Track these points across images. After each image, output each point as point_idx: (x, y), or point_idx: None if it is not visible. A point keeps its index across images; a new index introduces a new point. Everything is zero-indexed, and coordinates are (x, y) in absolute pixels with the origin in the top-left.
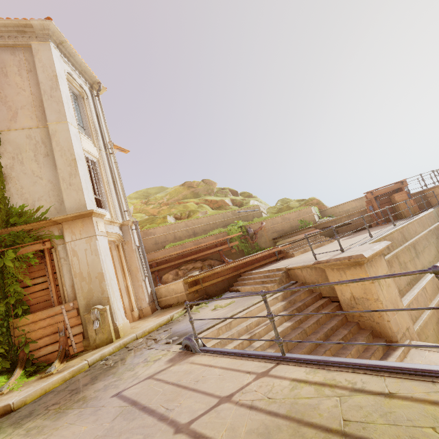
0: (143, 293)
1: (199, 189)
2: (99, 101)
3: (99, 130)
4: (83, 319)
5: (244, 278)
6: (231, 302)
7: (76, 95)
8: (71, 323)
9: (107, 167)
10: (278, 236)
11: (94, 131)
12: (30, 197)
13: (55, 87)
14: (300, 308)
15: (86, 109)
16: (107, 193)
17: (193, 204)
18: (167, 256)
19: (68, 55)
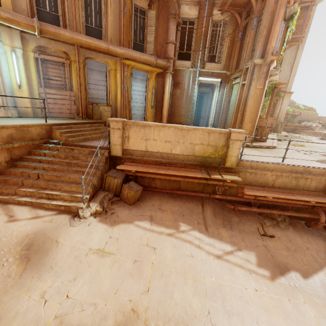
0: None
1: None
2: None
3: None
4: (276, 124)
5: (300, 131)
6: (307, 135)
7: None
8: (274, 123)
9: None
10: (302, 121)
11: None
12: (280, 79)
13: (307, 33)
14: None
15: None
16: None
17: None
18: None
19: None
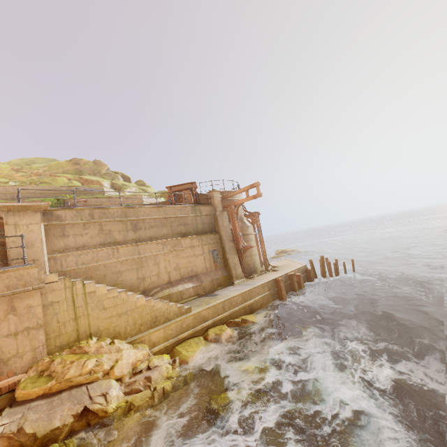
0: None
1: (85, 168)
2: None
3: None
4: None
5: None
6: None
7: None
8: None
9: None
10: None
11: None
12: None
13: None
14: None
15: None
16: None
17: (64, 178)
18: None
19: None
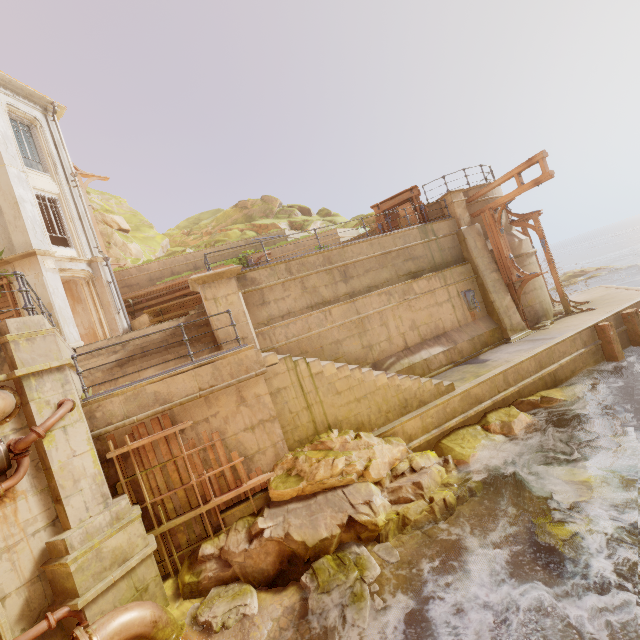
0: (117, 325)
1: (254, 210)
2: (57, 126)
3: (59, 162)
4: None
5: None
6: None
7: (28, 124)
8: None
9: (70, 202)
10: None
11: (52, 164)
12: None
13: None
14: (187, 327)
15: (41, 139)
16: (72, 230)
17: (236, 231)
18: (149, 291)
19: (4, 83)
